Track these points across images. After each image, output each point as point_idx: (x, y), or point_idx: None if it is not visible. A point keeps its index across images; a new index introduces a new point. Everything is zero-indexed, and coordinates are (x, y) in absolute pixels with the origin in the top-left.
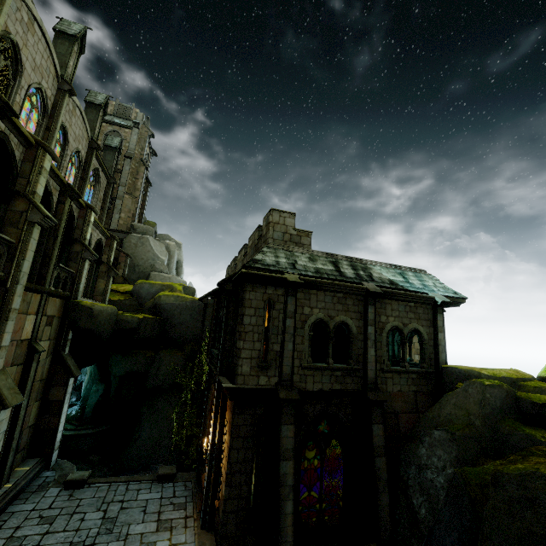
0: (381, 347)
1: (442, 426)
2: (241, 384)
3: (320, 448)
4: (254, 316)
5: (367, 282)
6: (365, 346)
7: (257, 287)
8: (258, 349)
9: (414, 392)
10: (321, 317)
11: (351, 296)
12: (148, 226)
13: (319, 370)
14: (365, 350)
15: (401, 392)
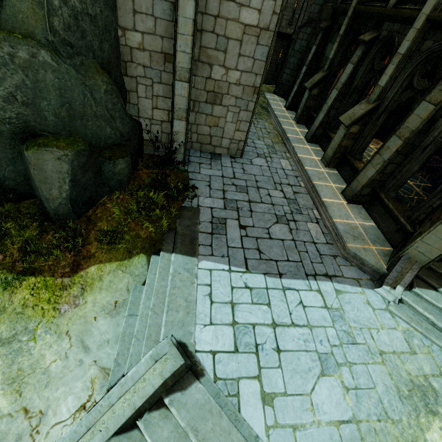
0: None
1: None
2: (281, 30)
3: None
4: None
5: None
6: None
7: None
8: (290, 16)
9: None
10: None
11: None
12: None
13: None
14: None
15: None
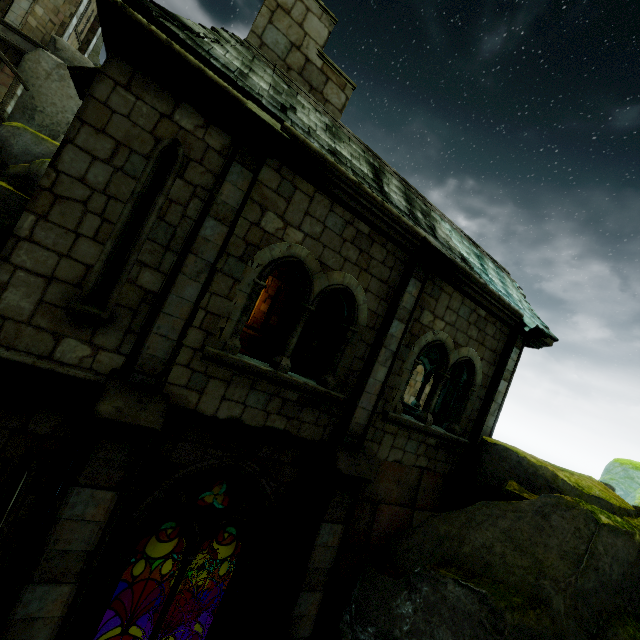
0: (400, 371)
1: (463, 569)
2: None
3: (189, 539)
4: (106, 162)
5: (426, 232)
6: (372, 358)
7: (145, 86)
8: (84, 261)
9: (420, 470)
10: (300, 256)
11: (386, 243)
12: (85, 57)
13: (247, 375)
14: (369, 365)
15: (399, 465)
